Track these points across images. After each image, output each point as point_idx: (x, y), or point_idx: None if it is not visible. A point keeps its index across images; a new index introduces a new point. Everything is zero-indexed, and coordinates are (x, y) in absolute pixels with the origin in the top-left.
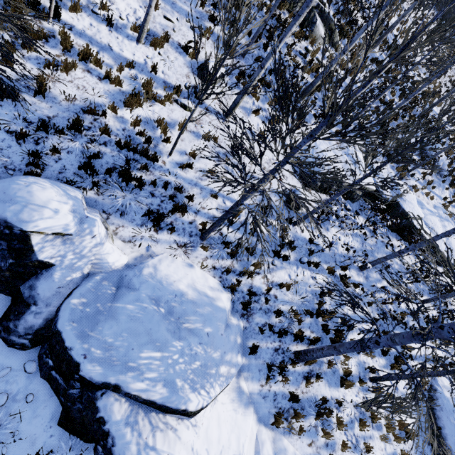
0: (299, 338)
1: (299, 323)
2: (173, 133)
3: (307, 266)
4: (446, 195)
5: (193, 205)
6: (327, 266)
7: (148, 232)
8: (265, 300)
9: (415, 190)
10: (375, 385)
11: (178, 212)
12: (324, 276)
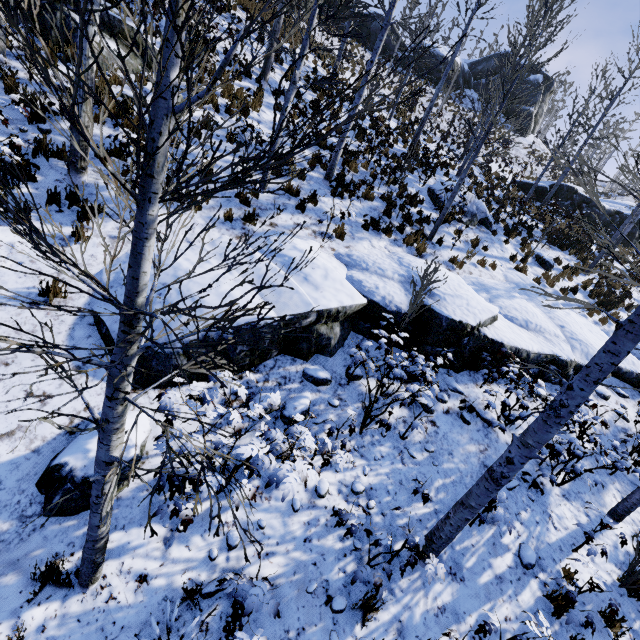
0: None
1: None
2: None
3: None
4: (510, 251)
5: None
6: None
7: None
8: None
9: (458, 264)
10: None
11: None
12: None
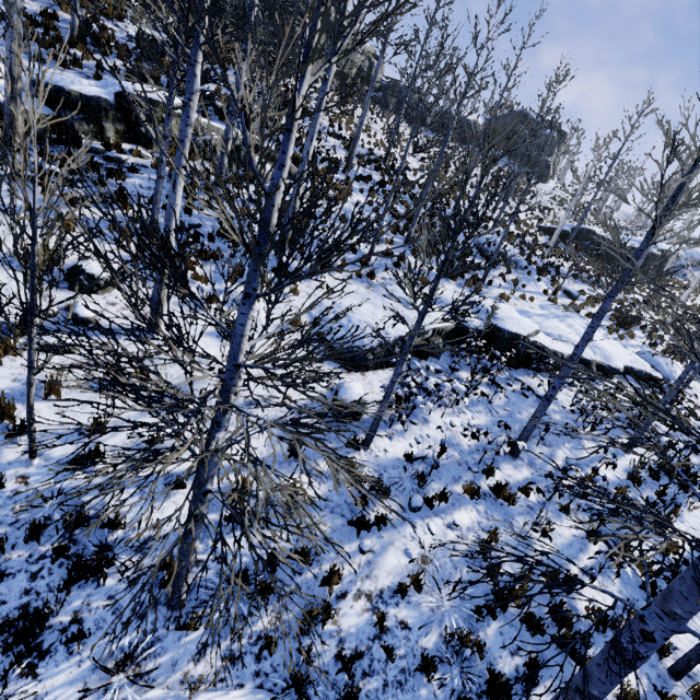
0: (500, 698)
1: (481, 654)
2: (35, 407)
3: (429, 511)
4: (543, 287)
5: (129, 533)
6: (462, 487)
7: (2, 693)
8: (385, 652)
9: (505, 299)
10: (689, 681)
11: (89, 576)
12: (468, 509)
